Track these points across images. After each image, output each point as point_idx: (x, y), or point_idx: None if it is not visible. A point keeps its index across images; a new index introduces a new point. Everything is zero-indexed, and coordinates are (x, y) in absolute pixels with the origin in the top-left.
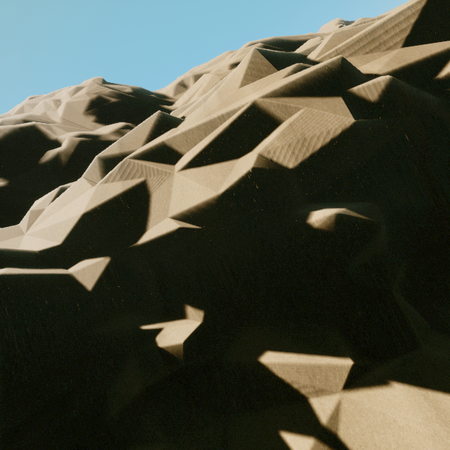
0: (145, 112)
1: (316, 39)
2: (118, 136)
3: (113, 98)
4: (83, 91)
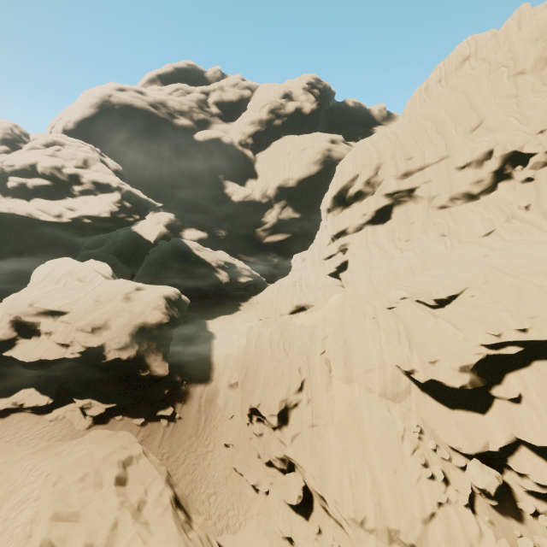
0: (15, 144)
1: (54, 147)
2: (0, 151)
3: (9, 137)
4: (2, 130)
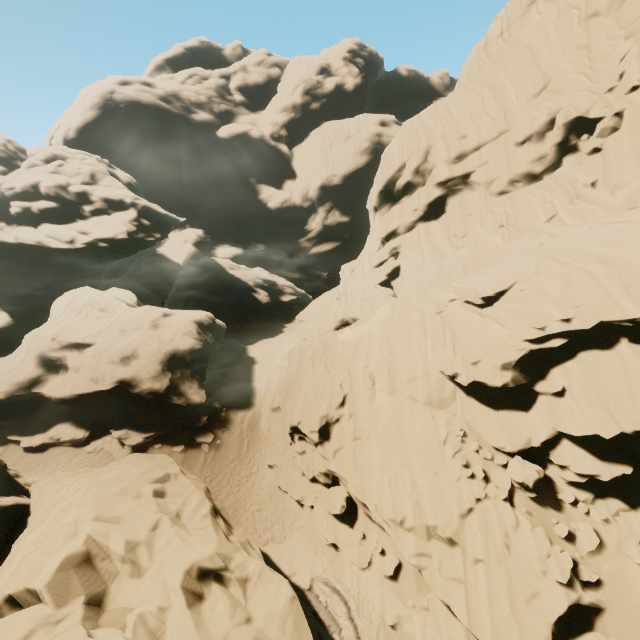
0: (12, 163)
1: (56, 162)
2: None
3: (3, 154)
4: None
